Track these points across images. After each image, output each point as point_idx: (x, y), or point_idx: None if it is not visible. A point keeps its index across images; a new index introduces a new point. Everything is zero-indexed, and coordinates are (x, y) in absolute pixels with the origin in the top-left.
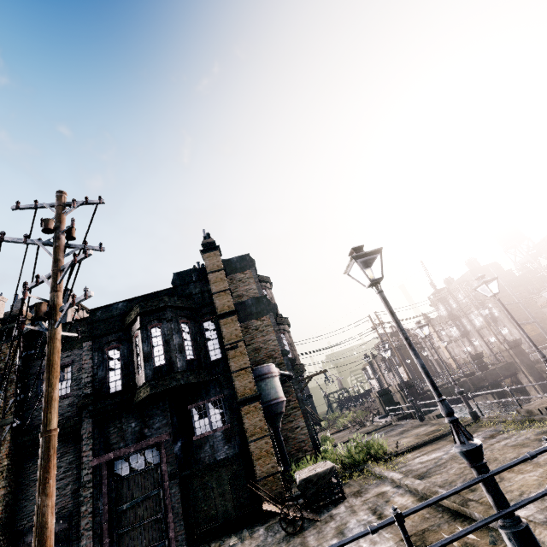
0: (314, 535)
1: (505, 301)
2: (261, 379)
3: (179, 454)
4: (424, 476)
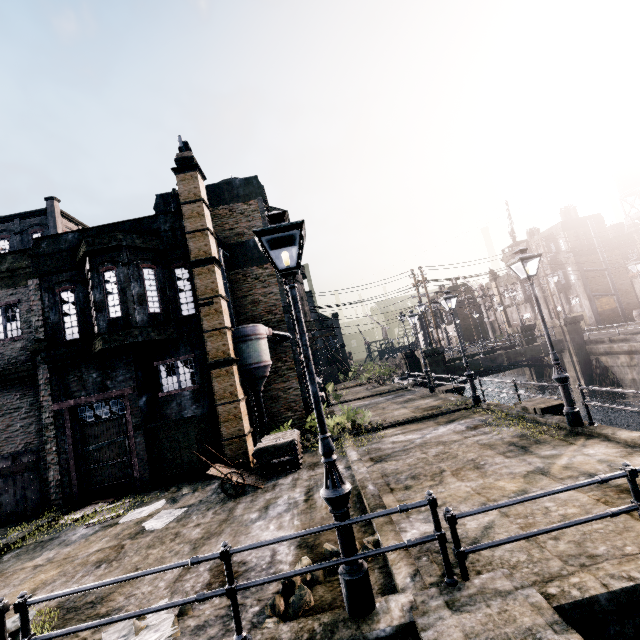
0: (246, 503)
1: (590, 266)
2: (242, 340)
3: (144, 408)
4: (383, 459)
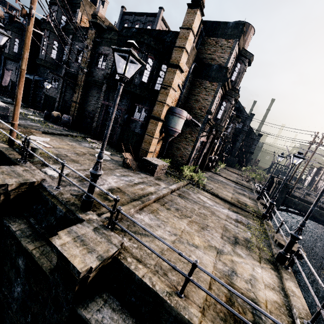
0: (123, 170)
1: None
2: (171, 113)
3: (125, 119)
4: (182, 197)
